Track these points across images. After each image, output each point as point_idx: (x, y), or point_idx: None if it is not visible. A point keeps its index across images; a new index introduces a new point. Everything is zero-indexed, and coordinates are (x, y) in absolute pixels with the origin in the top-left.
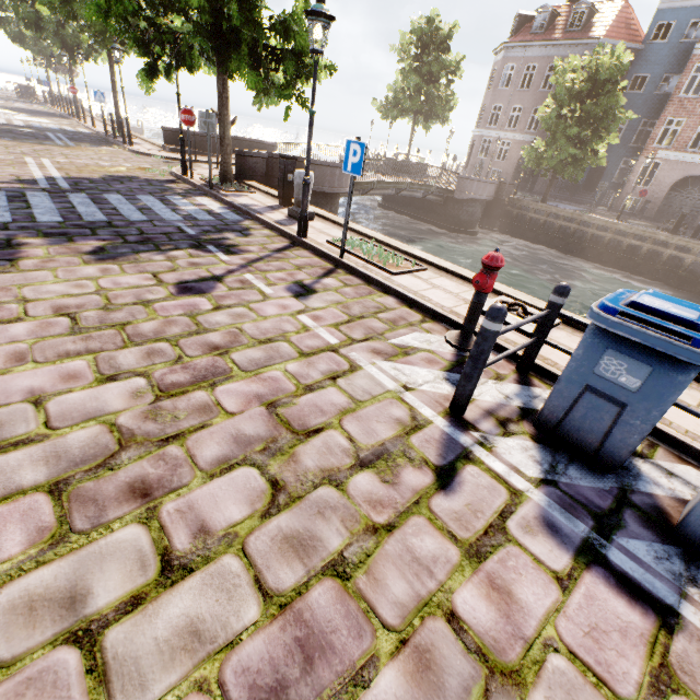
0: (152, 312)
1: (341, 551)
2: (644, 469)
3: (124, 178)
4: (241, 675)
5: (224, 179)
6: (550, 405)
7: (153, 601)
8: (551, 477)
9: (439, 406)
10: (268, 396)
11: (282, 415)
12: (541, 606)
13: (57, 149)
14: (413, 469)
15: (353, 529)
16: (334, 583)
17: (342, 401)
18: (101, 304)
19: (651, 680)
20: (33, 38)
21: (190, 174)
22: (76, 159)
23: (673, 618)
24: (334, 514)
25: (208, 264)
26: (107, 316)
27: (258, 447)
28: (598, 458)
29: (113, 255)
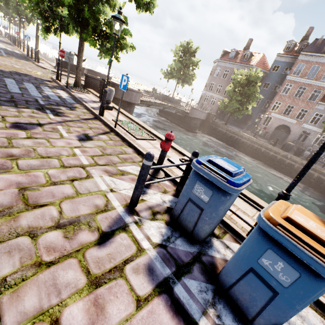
0: None
1: (6, 277)
2: (215, 244)
3: (22, 74)
4: None
5: (76, 85)
6: (176, 206)
7: None
8: (165, 243)
9: (124, 201)
10: (25, 184)
11: (26, 194)
12: (118, 317)
13: None
14: (88, 232)
15: (25, 263)
16: None
17: (70, 192)
18: None
19: None
20: (5, 7)
21: (60, 79)
22: (1, 61)
23: None
24: (18, 253)
25: (40, 117)
26: None
27: None
28: (192, 236)
29: None
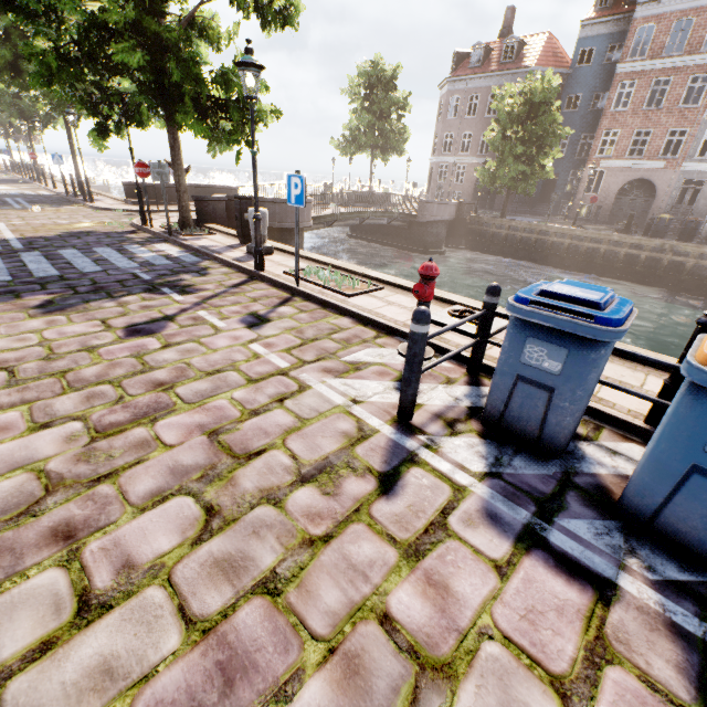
0: (97, 357)
1: (274, 568)
2: (589, 451)
3: (81, 234)
4: None
5: (184, 225)
6: (491, 399)
7: (65, 644)
8: (496, 469)
9: (387, 415)
10: (211, 425)
11: (224, 441)
12: (478, 596)
13: (14, 212)
14: (356, 478)
15: (289, 545)
16: (263, 601)
17: (288, 421)
18: (42, 355)
19: (586, 654)
20: None
21: (150, 223)
22: (33, 220)
23: (610, 590)
24: (269, 532)
25: (161, 305)
26: (48, 366)
27: (196, 476)
28: (541, 446)
29: (61, 307)
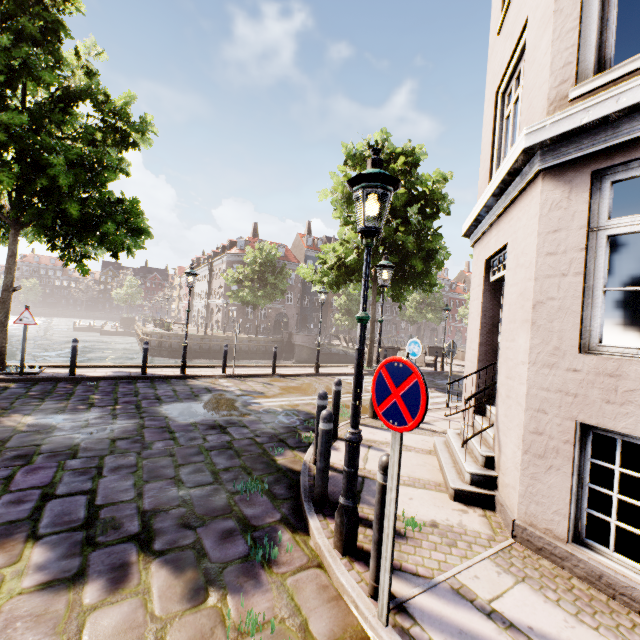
0: None
1: None
2: None
3: None
4: None
5: None
6: None
7: None
8: None
9: None
10: None
11: None
12: None
13: None
14: None
15: None
16: None
17: None
18: None
19: None
20: None
21: None
22: None
23: None
24: None
25: None
26: None
27: None
28: None
29: None
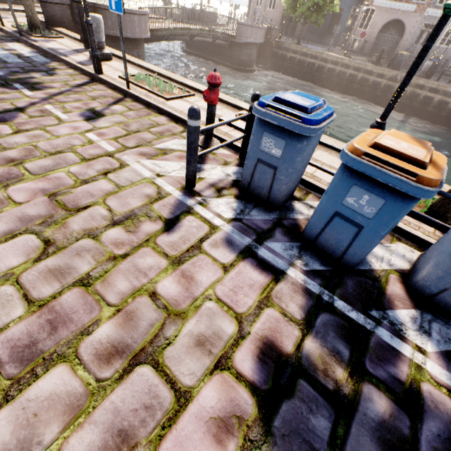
0: None
1: (88, 272)
2: (297, 206)
3: None
4: (6, 343)
5: (33, 26)
6: (243, 175)
7: None
8: (239, 217)
9: (179, 184)
10: (51, 189)
11: (60, 200)
12: (209, 281)
13: None
14: (150, 222)
15: (100, 260)
16: (79, 289)
17: (109, 188)
18: None
19: (257, 304)
20: None
21: (0, 21)
22: None
23: (281, 275)
24: (88, 254)
25: (12, 98)
26: None
27: (38, 222)
28: (269, 203)
29: None
